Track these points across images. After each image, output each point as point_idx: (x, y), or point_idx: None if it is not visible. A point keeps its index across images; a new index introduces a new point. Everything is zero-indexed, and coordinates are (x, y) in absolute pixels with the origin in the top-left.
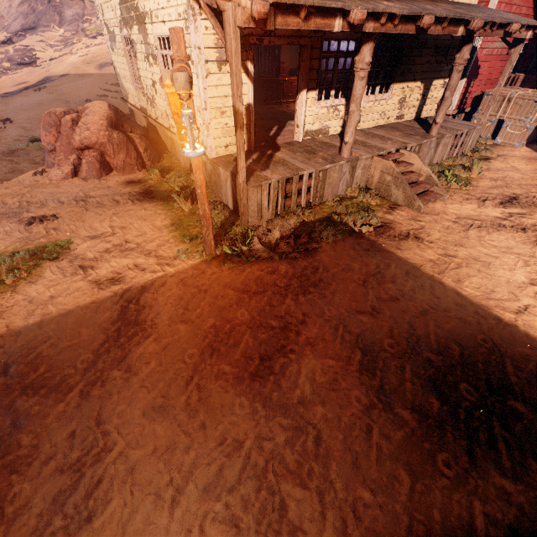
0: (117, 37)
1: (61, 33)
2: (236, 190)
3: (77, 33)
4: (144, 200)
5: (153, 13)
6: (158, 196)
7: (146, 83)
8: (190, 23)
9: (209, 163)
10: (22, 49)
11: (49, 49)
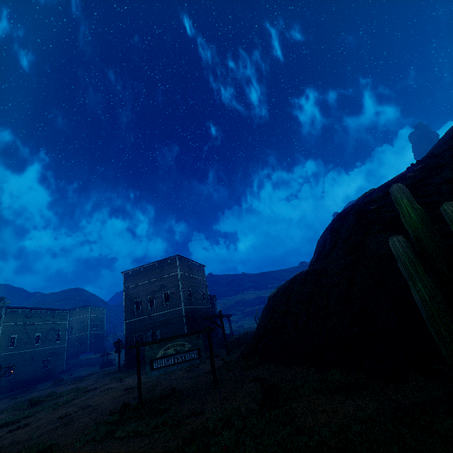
0: None
1: None
2: None
3: None
4: None
5: None
6: None
7: None
8: None
9: None
10: None
11: None
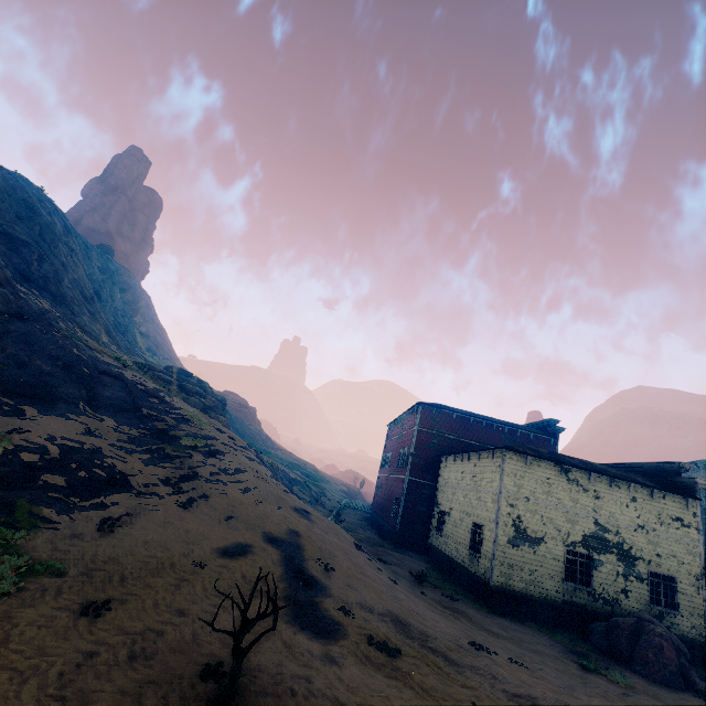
0: (547, 544)
1: (115, 425)
2: None
3: (157, 435)
4: None
5: (652, 561)
6: None
7: (606, 587)
8: (702, 580)
9: None
10: (76, 448)
11: (125, 454)
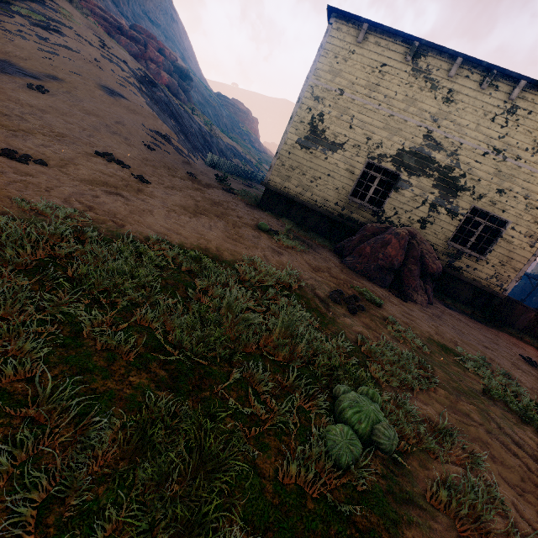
0: (345, 152)
1: None
2: (535, 321)
3: None
4: (492, 328)
5: (486, 197)
6: (485, 323)
7: (400, 213)
8: None
9: (500, 298)
10: None
11: None
